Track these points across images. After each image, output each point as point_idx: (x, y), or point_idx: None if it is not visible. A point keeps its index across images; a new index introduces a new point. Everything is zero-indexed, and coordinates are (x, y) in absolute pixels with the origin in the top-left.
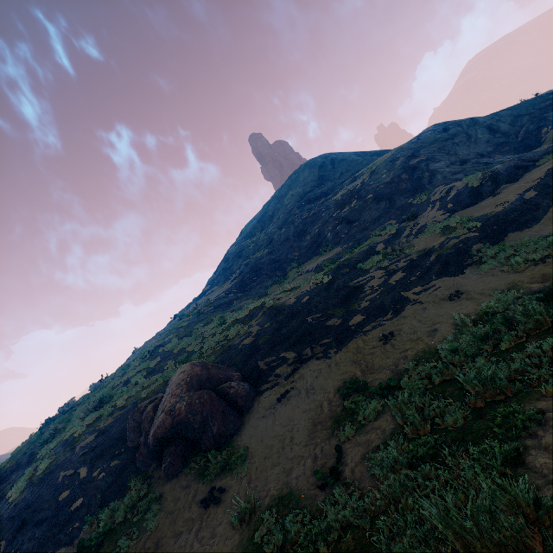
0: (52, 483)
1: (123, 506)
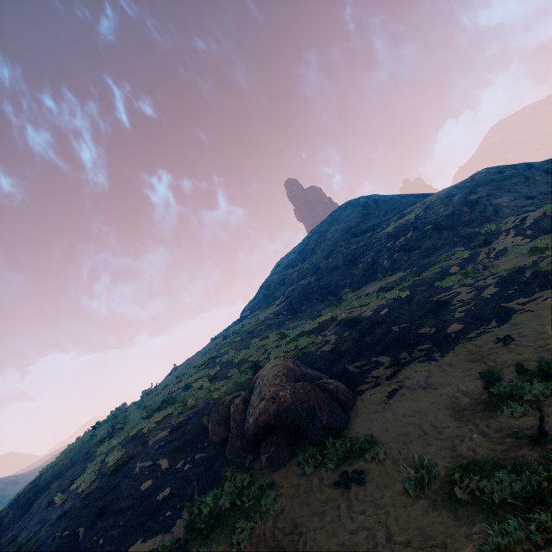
0: (128, 473)
1: (225, 494)
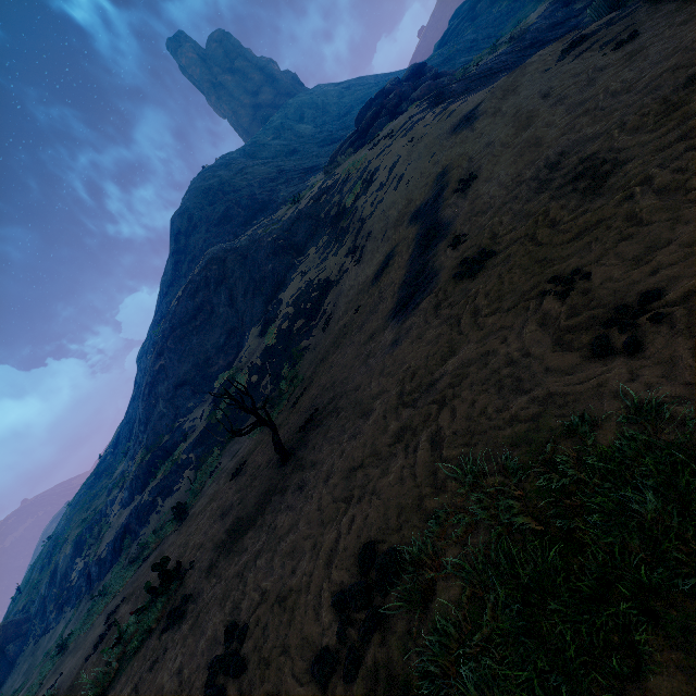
0: None
1: None
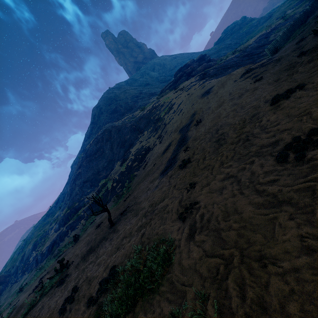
0: None
1: None
